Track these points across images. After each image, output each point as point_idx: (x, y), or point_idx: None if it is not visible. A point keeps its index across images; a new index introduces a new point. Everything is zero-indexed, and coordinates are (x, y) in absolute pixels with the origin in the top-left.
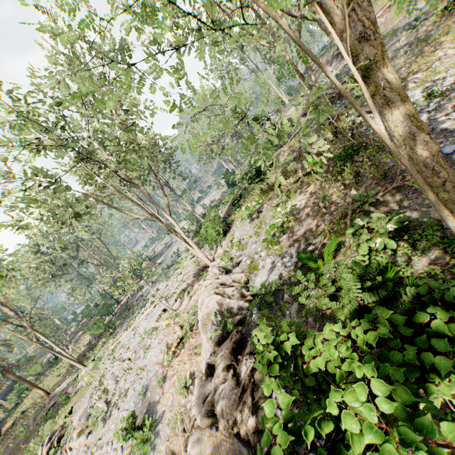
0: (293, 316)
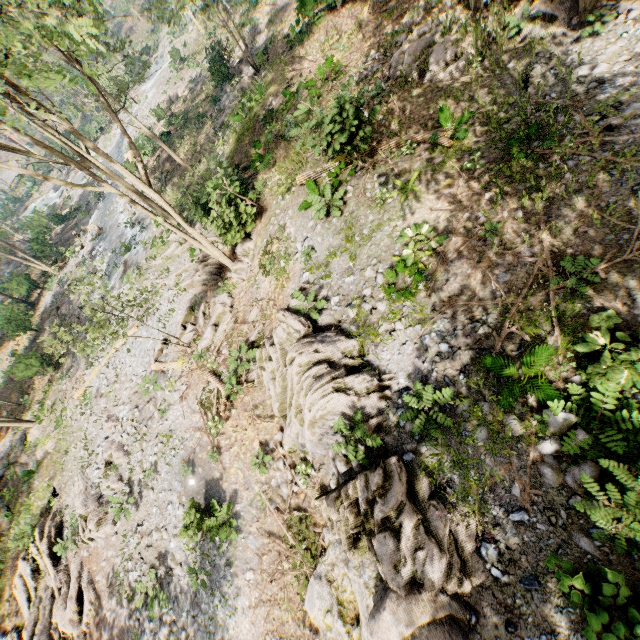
0: (480, 444)
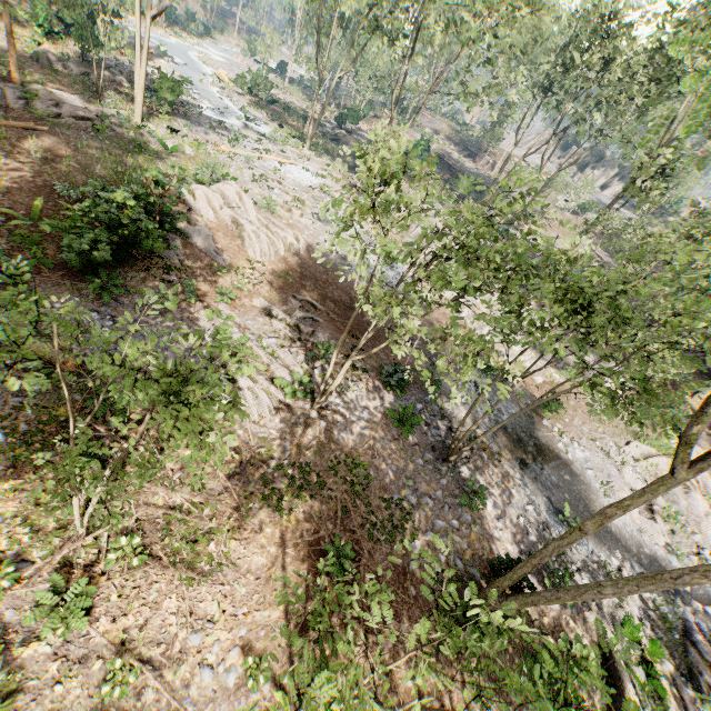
0: None
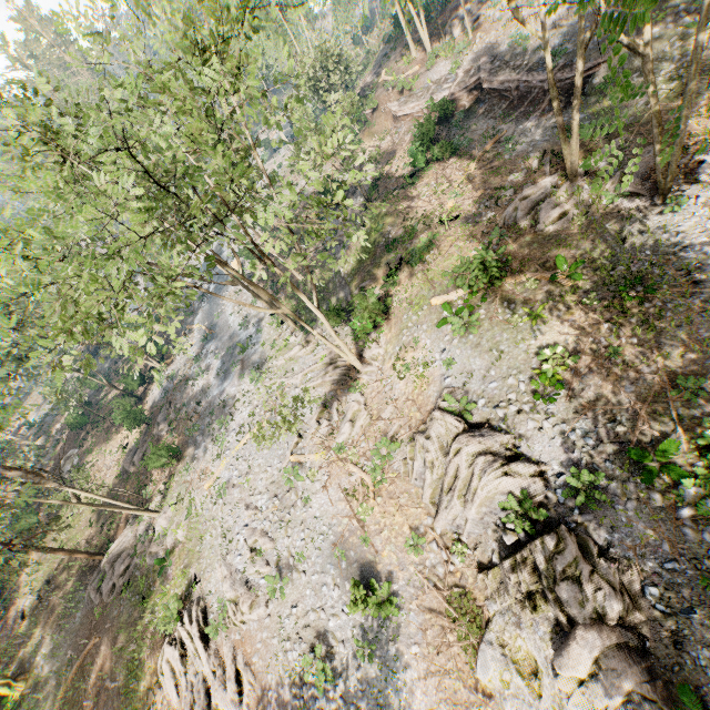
0: (631, 513)
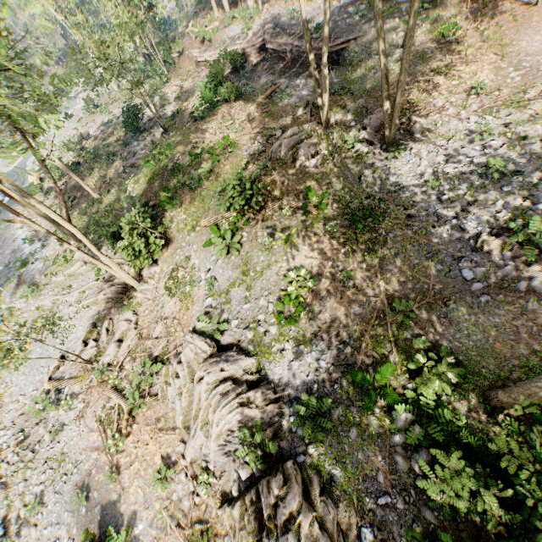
0: (353, 441)
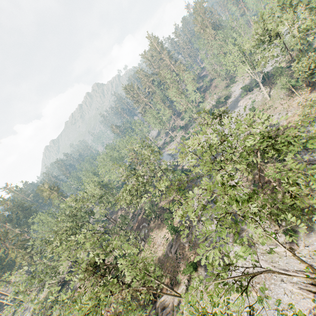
0: None
